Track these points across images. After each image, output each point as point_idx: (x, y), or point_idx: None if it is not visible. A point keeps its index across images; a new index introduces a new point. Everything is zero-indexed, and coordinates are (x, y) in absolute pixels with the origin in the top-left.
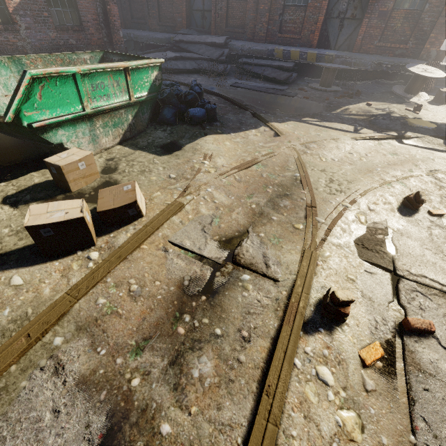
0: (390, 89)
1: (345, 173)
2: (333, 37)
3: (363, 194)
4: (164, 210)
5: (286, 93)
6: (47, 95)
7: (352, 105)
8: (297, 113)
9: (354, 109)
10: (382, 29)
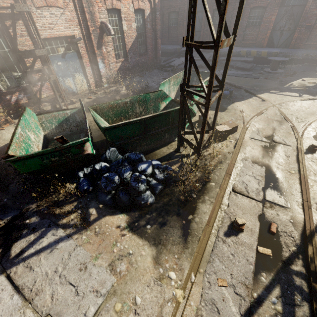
0: (314, 68)
1: (301, 115)
2: (276, 40)
3: (312, 122)
4: (243, 129)
5: (253, 77)
6: None
7: (294, 81)
8: (266, 88)
9: (296, 84)
10: (308, 35)
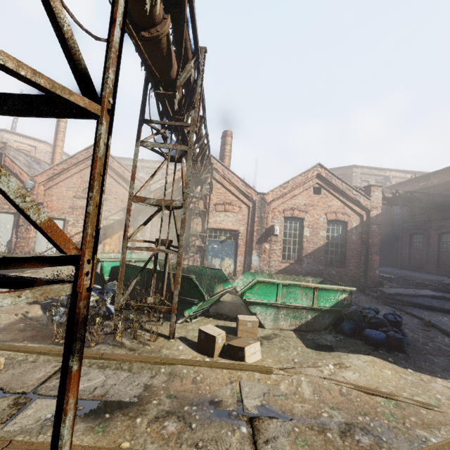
0: None
1: None
2: None
3: None
4: (257, 365)
5: None
6: (260, 289)
7: None
8: None
9: None
10: None
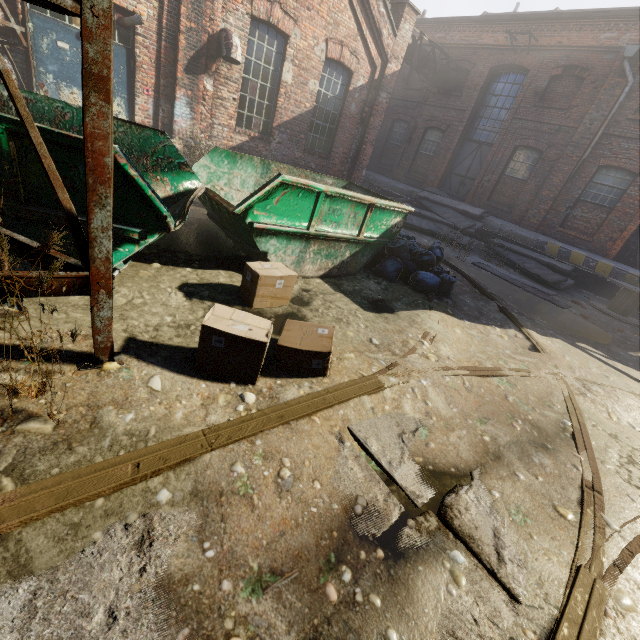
0: None
1: None
2: None
3: None
4: (357, 381)
5: (552, 300)
6: (284, 201)
7: None
8: (568, 332)
9: None
10: None
